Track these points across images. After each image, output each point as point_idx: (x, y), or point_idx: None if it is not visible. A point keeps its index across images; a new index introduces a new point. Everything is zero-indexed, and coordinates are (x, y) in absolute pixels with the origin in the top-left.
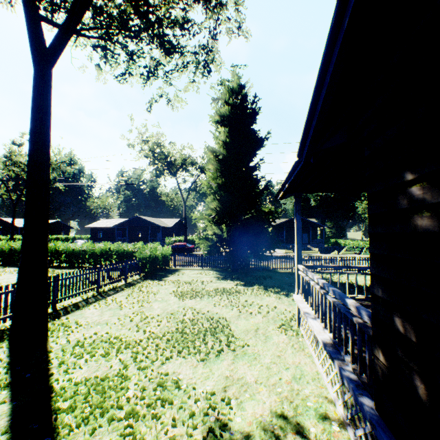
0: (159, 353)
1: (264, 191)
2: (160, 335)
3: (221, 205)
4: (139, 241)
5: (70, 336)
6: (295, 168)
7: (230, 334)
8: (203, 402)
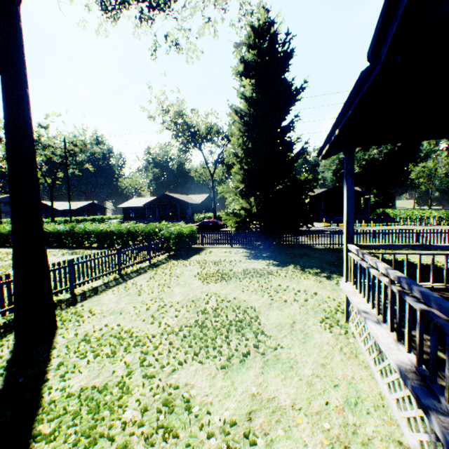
0: (172, 354)
1: (299, 155)
2: (176, 329)
3: (249, 175)
4: (169, 219)
5: (80, 328)
6: (358, 90)
7: (259, 330)
8: (218, 437)
